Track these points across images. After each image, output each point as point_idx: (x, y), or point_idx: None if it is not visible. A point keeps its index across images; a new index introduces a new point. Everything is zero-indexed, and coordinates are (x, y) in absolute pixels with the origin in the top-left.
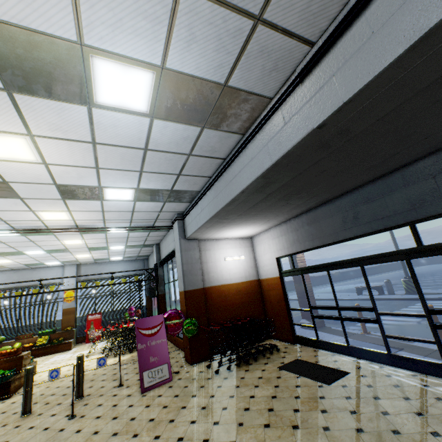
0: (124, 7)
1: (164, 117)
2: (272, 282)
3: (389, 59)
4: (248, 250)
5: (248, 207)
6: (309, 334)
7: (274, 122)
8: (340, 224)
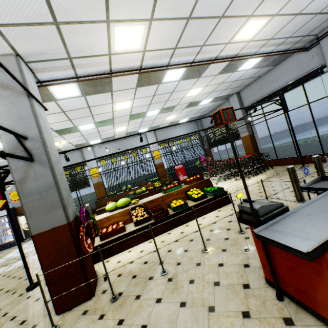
0: None
1: None
2: None
3: None
4: None
5: None
6: None
7: None
8: None
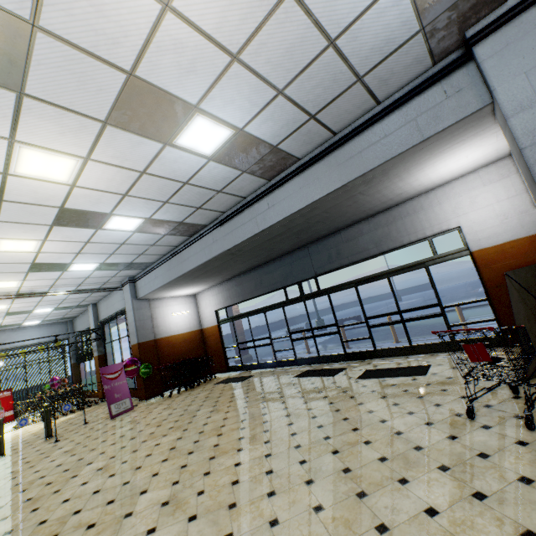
0: (139, 206)
1: (142, 232)
2: (212, 330)
3: (247, 237)
4: (192, 305)
5: (193, 277)
6: None
7: (208, 238)
8: (254, 287)
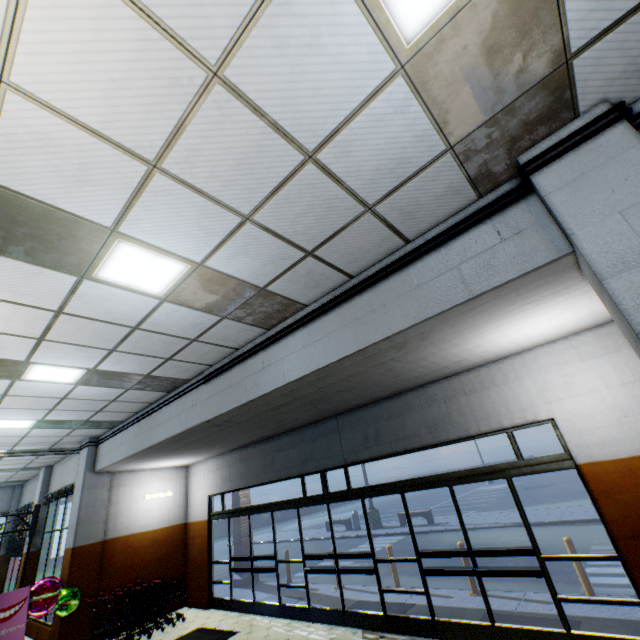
0: (70, 354)
1: (89, 385)
2: (199, 527)
3: (232, 406)
4: (180, 483)
5: (171, 449)
6: (234, 594)
7: (188, 399)
8: (262, 467)
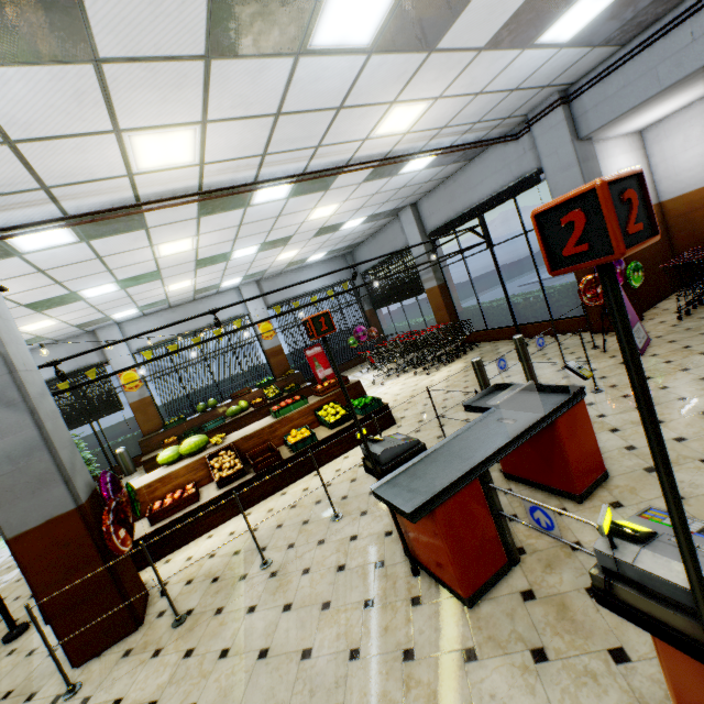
0: None
1: None
2: None
3: None
4: (640, 155)
5: None
6: None
7: None
8: None
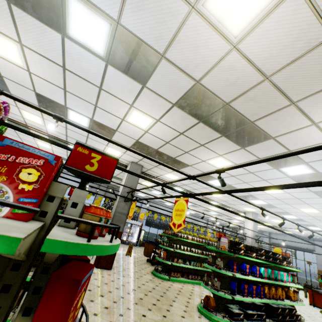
0: None
1: None
2: None
3: None
4: None
5: None
6: None
7: None
8: None
